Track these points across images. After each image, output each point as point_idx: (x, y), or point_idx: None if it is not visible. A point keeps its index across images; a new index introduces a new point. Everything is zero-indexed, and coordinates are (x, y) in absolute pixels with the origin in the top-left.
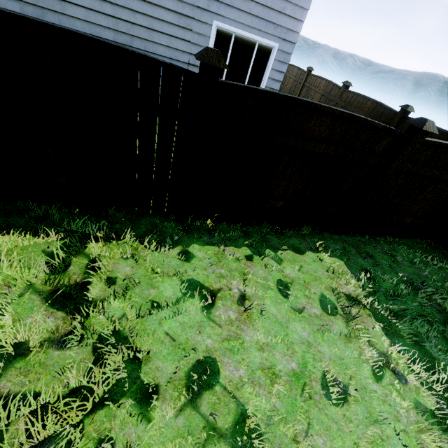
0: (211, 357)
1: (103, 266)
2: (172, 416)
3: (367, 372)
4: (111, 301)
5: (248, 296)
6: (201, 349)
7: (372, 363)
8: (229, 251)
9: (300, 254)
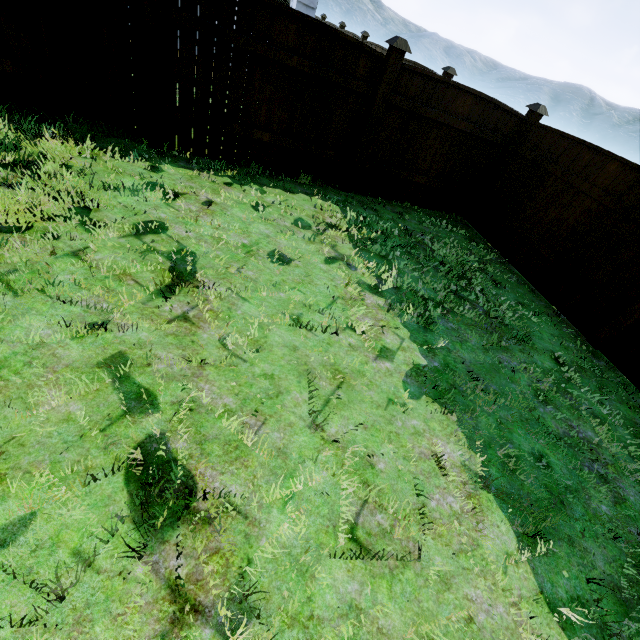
0: (162, 222)
1: (59, 157)
2: (116, 237)
3: (319, 258)
4: (64, 172)
5: (216, 203)
6: (153, 217)
7: (327, 255)
8: (206, 176)
9: (290, 193)
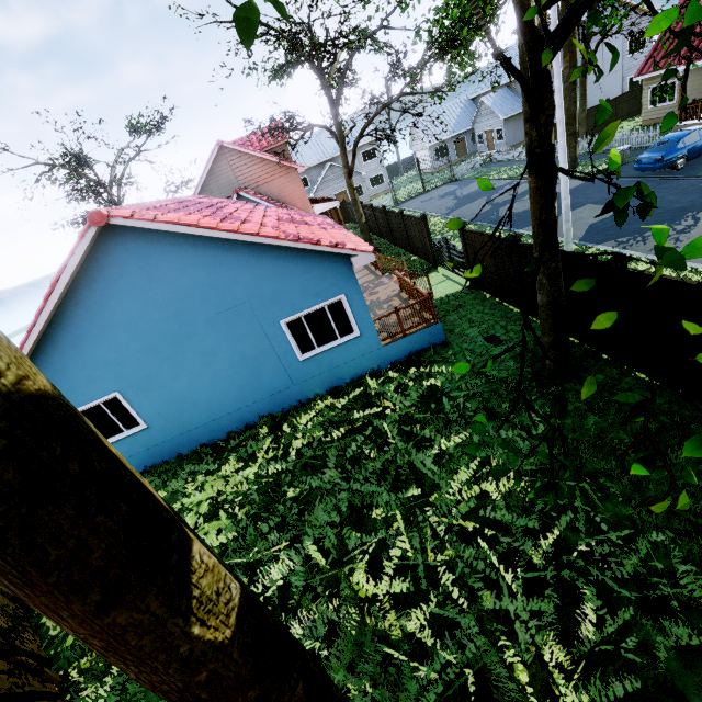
0: None
1: None
2: None
3: None
4: None
5: None
6: None
7: None
8: None
9: None
